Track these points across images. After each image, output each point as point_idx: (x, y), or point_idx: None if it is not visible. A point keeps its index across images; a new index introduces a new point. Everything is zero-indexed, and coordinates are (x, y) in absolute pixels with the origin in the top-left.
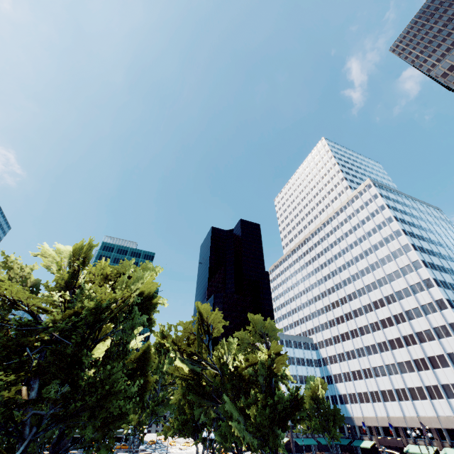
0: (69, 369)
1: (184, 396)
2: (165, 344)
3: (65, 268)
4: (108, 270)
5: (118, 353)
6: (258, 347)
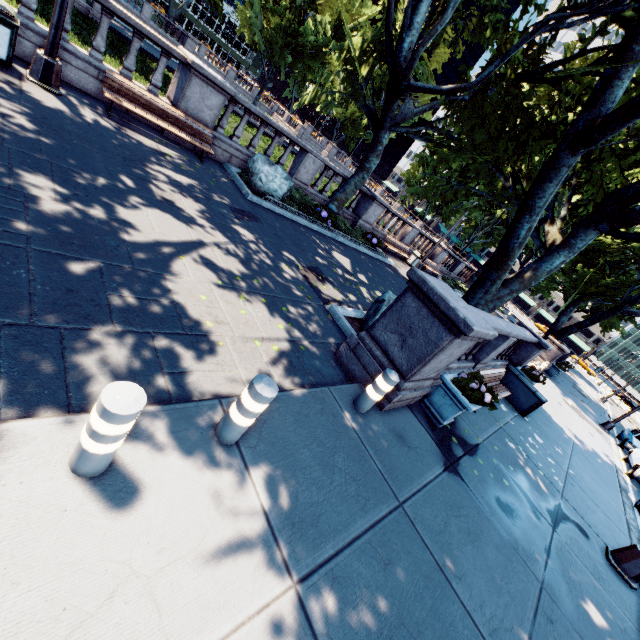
0: None
1: None
2: None
3: None
4: None
5: None
6: None
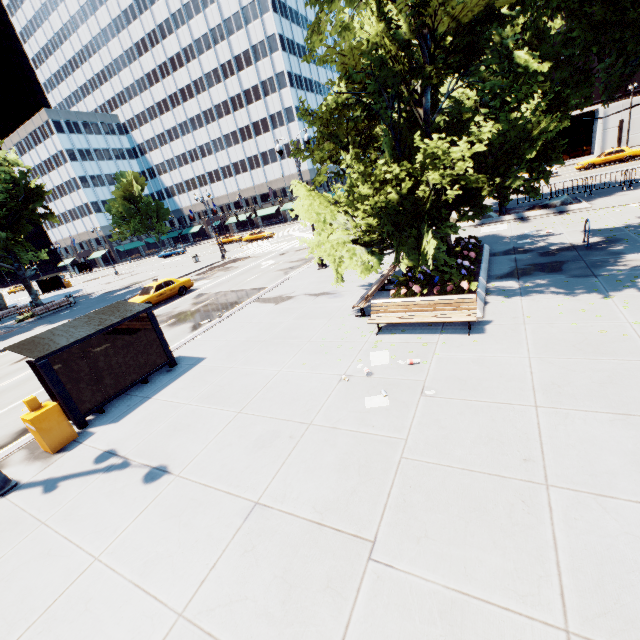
0: None
1: None
2: None
3: None
4: None
5: None
6: None
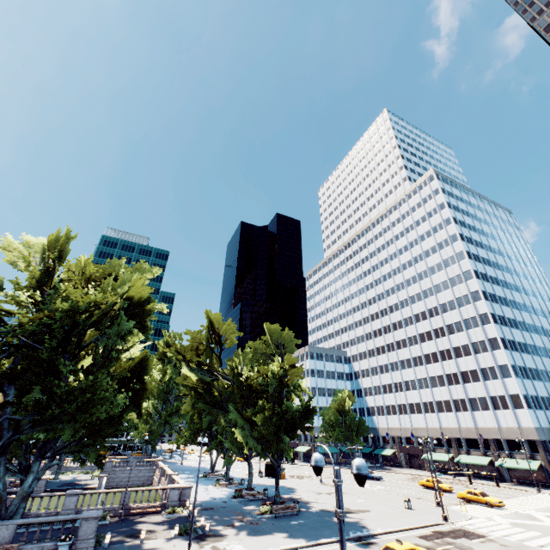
0: (46, 376)
1: (194, 406)
2: (167, 353)
3: (37, 265)
4: (94, 269)
5: (103, 360)
6: (272, 359)
